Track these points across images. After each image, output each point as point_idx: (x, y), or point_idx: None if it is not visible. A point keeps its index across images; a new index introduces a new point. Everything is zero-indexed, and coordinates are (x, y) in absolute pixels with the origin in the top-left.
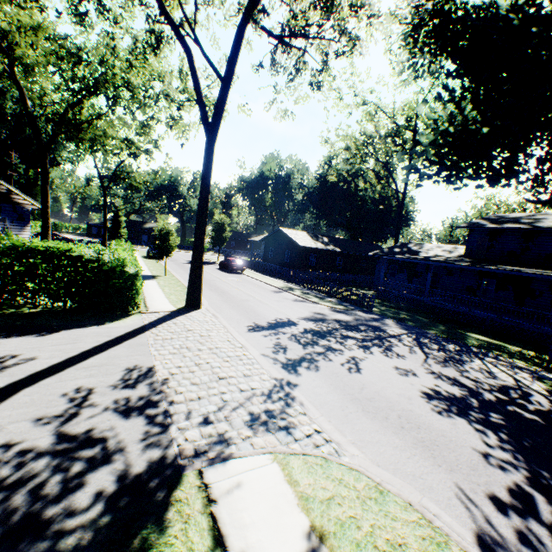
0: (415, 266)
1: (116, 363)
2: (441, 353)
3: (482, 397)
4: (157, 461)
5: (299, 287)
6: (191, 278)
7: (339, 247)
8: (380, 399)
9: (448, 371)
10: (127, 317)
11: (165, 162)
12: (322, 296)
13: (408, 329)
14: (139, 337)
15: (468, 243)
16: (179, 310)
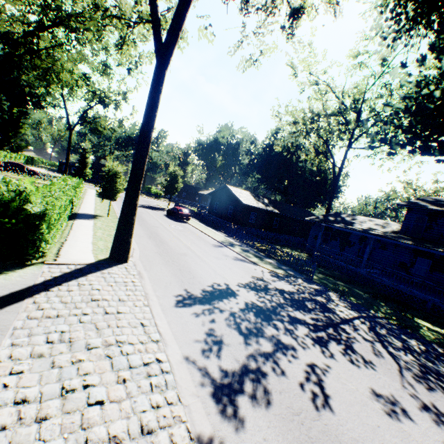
0: (348, 236)
1: None
2: (410, 356)
3: None
4: None
5: (239, 243)
6: (119, 225)
7: (277, 208)
8: None
9: (441, 401)
10: (17, 270)
11: (131, 114)
12: (261, 255)
13: (357, 310)
14: (4, 311)
15: (406, 221)
16: (98, 263)
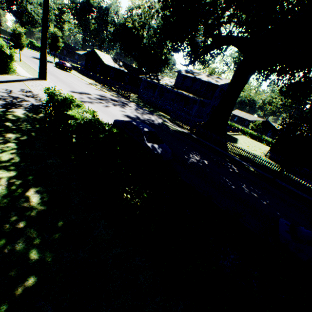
0: (157, 87)
1: (16, 87)
2: (141, 112)
3: (140, 118)
4: (41, 104)
5: (101, 85)
6: (40, 64)
7: (127, 70)
8: (109, 112)
9: (137, 114)
10: (10, 75)
11: None
12: (110, 91)
13: (137, 106)
14: (21, 83)
15: (176, 80)
16: (36, 79)
